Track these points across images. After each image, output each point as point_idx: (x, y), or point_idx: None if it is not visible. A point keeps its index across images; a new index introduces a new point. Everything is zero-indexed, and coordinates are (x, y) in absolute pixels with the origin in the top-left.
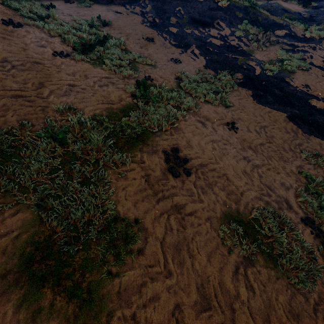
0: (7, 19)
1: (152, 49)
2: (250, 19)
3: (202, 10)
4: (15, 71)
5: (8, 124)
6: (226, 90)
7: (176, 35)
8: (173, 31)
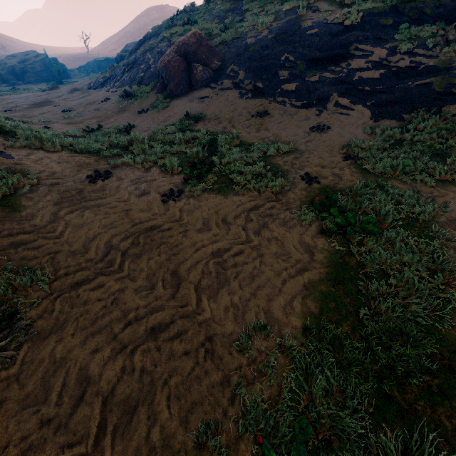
0: (92, 172)
1: (273, 126)
2: (410, 19)
3: (321, 43)
4: (128, 263)
5: (172, 447)
6: (447, 144)
7: (297, 92)
8: (291, 88)
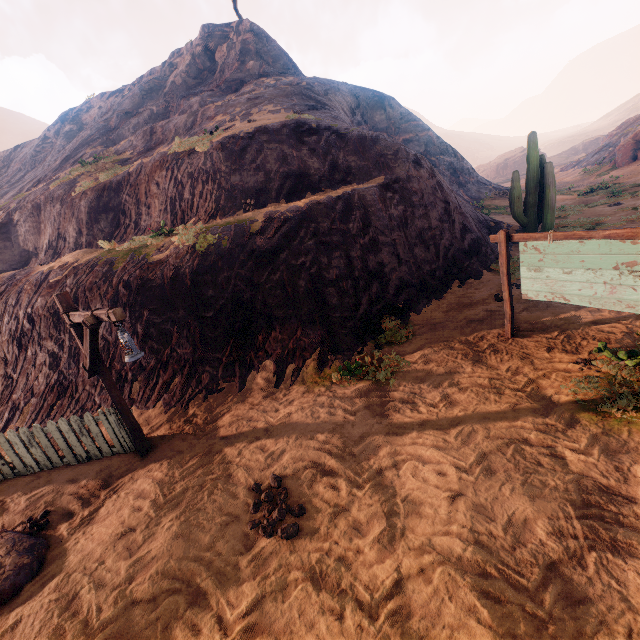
0: None
1: None
2: None
3: None
4: None
5: None
6: None
7: None
8: None
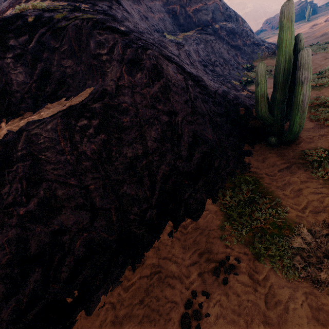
0: None
1: None
2: None
3: None
4: None
5: None
6: None
7: None
8: None
